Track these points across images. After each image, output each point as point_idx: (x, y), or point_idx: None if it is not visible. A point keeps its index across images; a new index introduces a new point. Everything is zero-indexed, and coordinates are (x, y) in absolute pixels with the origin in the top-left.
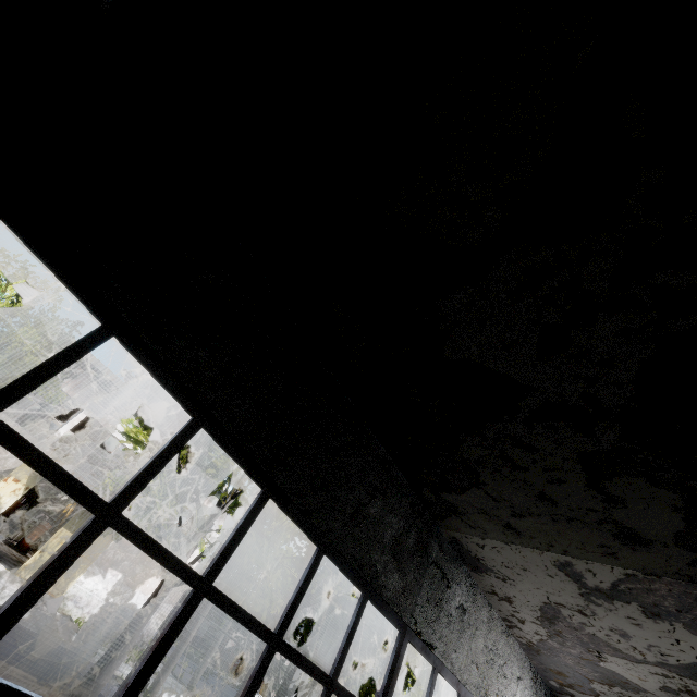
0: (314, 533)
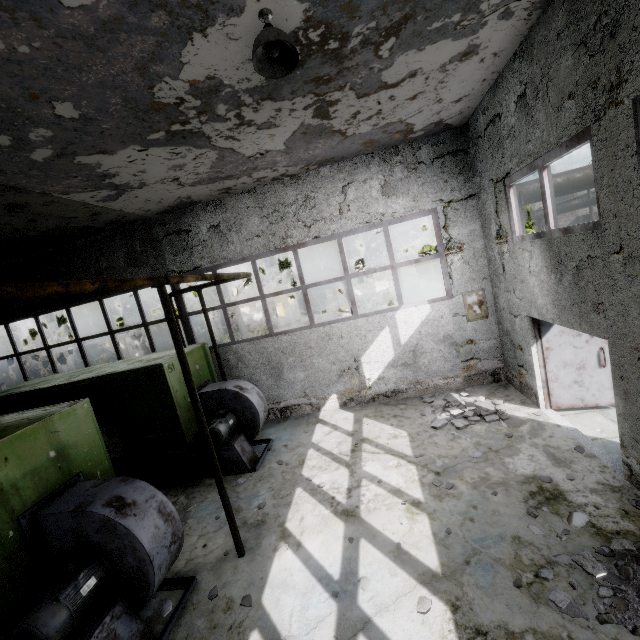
0: (92, 300)
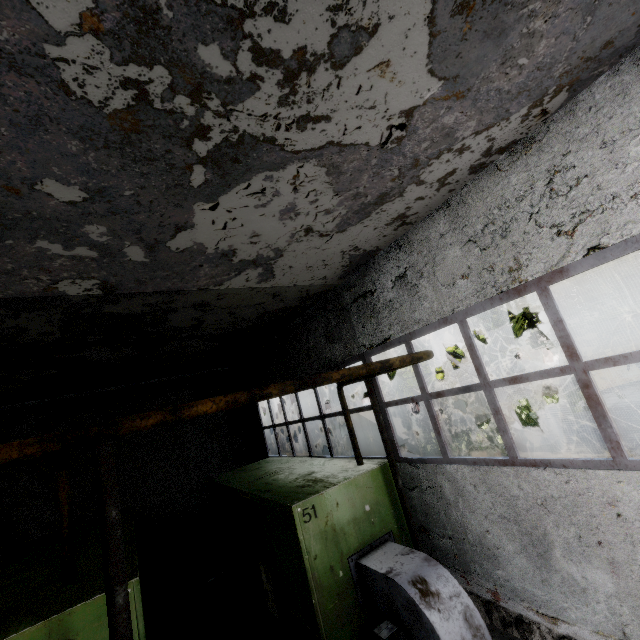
0: None
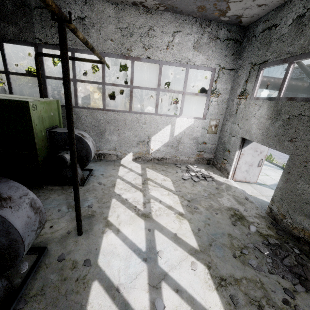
0: None
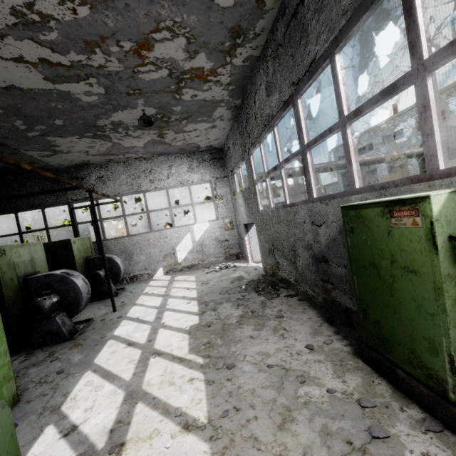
0: (9, 212)
